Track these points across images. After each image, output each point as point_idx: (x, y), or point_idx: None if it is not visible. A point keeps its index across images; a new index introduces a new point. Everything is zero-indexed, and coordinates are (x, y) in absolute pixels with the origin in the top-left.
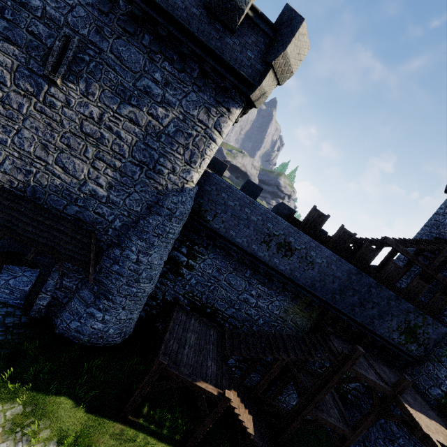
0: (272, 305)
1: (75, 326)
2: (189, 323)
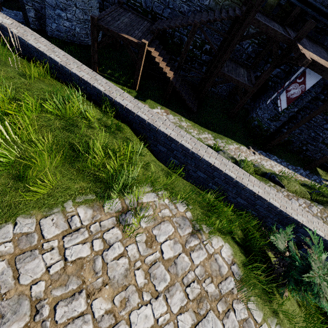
0: None
1: (54, 27)
2: (126, 14)
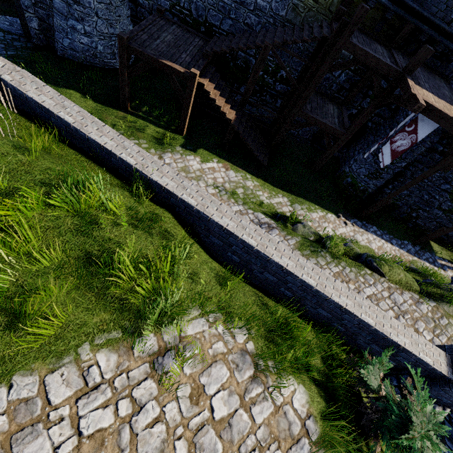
0: (276, 1)
1: (67, 44)
2: (168, 28)
